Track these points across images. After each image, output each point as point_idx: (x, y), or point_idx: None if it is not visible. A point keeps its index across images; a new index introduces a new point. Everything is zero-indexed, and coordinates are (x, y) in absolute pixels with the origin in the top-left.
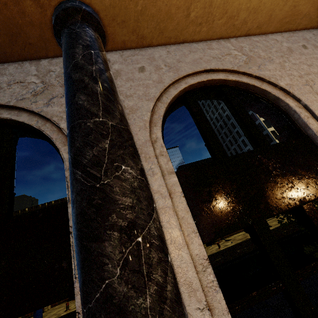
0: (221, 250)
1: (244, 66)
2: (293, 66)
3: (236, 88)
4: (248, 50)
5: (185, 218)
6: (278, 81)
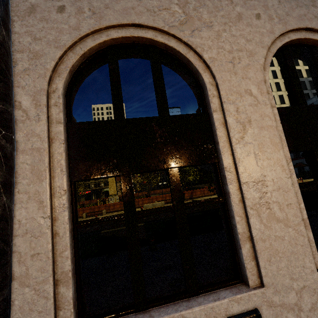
0: None
1: (176, 27)
2: (230, 38)
3: (165, 52)
4: (191, 8)
5: (58, 160)
6: (203, 53)
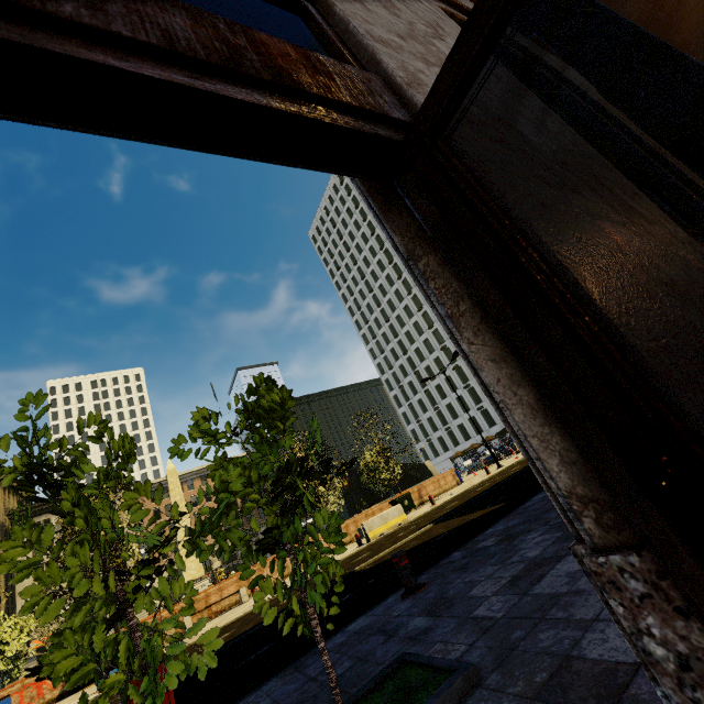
0: (442, 503)
1: None
2: None
3: None
4: None
5: None
6: None
